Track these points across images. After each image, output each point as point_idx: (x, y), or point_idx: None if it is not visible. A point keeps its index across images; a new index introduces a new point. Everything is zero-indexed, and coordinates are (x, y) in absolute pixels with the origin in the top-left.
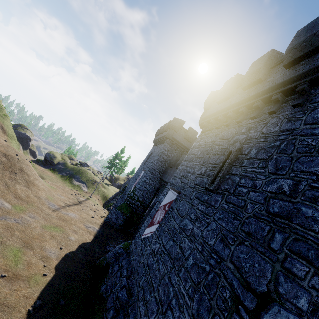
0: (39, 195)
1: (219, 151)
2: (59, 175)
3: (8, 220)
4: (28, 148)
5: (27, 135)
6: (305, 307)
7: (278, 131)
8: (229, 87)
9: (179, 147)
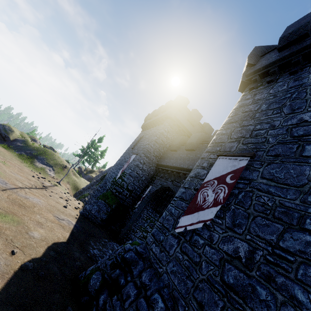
0: None
1: None
2: (15, 153)
3: None
4: None
5: None
6: None
7: None
8: (309, 21)
9: (180, 129)
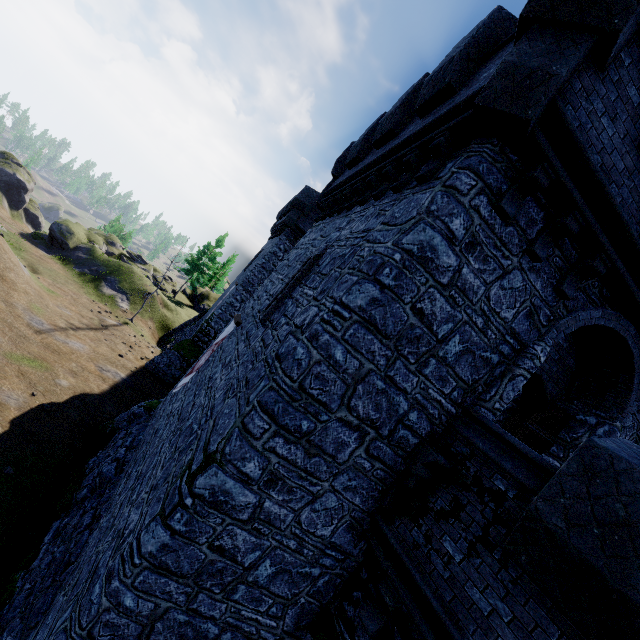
0: (12, 299)
1: (306, 258)
2: (75, 270)
3: None
4: (22, 207)
5: (19, 179)
6: (257, 474)
7: (361, 231)
8: (363, 138)
9: None
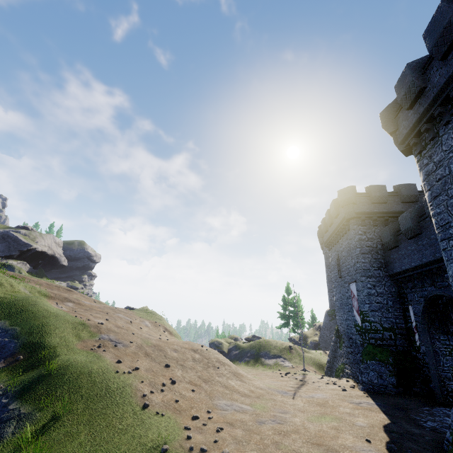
0: (256, 386)
1: None
2: (241, 363)
3: (266, 423)
4: None
5: None
6: None
7: None
8: (412, 80)
9: (375, 219)
